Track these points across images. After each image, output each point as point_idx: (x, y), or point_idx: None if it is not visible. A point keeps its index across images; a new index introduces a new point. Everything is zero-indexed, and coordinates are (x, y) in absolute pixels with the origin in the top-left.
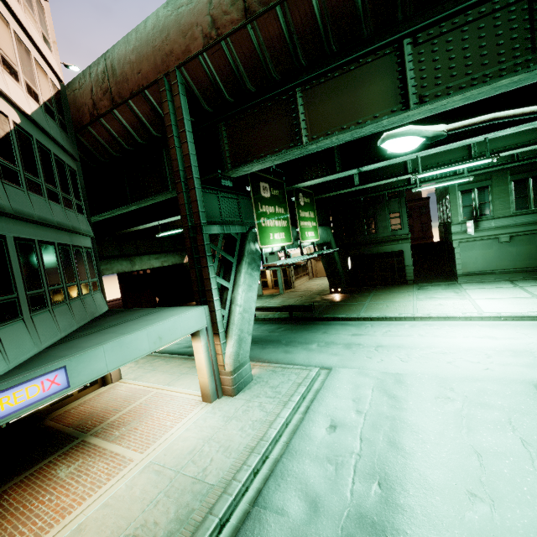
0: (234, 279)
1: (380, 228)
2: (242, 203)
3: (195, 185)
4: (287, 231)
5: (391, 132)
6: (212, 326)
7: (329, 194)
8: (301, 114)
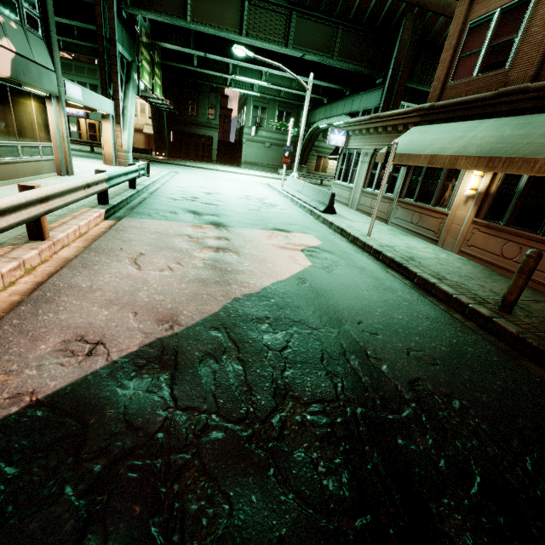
0: (124, 93)
1: (200, 114)
2: (124, 36)
3: (114, 6)
4: (150, 77)
5: (237, 45)
6: (116, 117)
7: (173, 63)
8: None
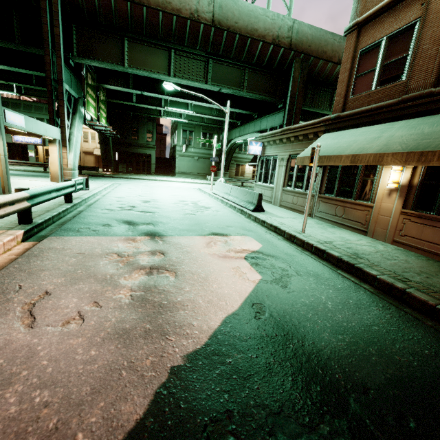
0: (71, 122)
1: (140, 138)
2: (72, 79)
3: (61, 56)
4: (95, 110)
5: (167, 82)
6: (62, 142)
7: (116, 101)
8: (126, 51)
